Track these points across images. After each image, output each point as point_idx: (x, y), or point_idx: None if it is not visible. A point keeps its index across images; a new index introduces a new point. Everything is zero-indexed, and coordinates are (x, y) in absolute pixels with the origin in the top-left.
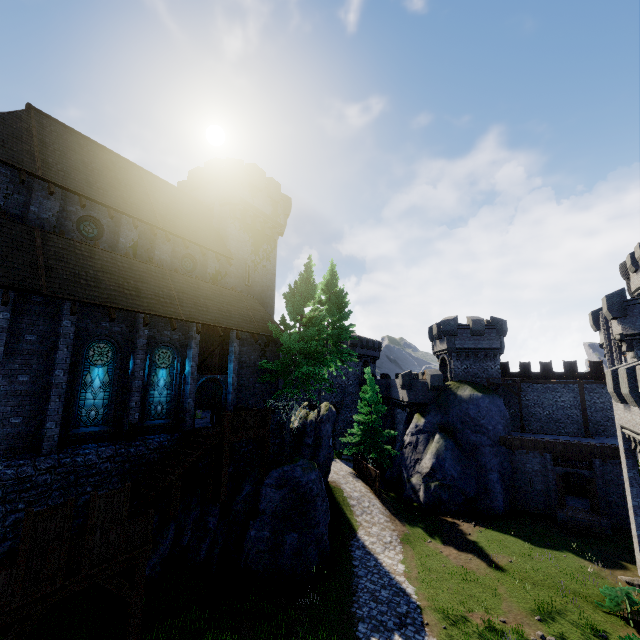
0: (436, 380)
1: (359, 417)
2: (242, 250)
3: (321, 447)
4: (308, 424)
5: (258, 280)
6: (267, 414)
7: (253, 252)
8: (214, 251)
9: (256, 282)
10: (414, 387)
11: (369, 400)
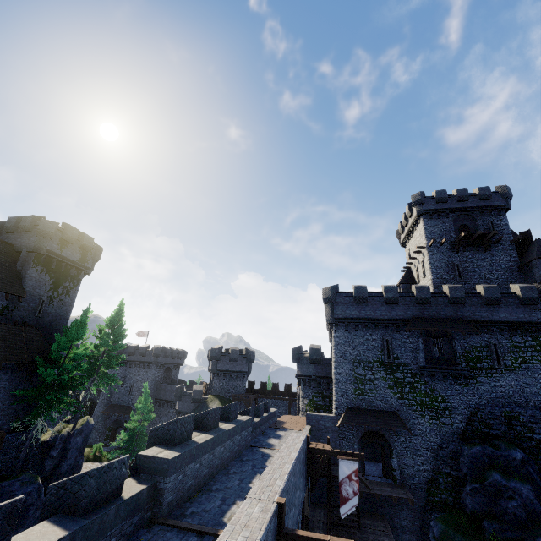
0: (197, 394)
1: (129, 424)
2: (40, 288)
3: (67, 457)
4: (59, 438)
5: (51, 311)
6: (0, 437)
7: (52, 289)
8: (4, 292)
9: (49, 313)
10: (183, 398)
11: (141, 409)
